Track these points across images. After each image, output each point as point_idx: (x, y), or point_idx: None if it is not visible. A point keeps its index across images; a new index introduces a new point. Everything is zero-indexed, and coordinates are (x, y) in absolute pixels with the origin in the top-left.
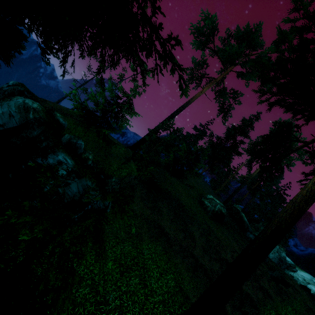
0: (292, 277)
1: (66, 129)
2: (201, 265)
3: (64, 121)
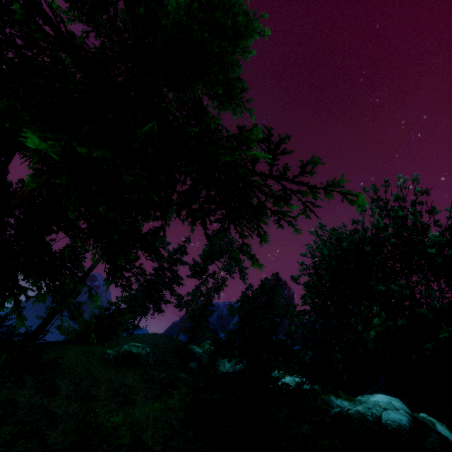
0: None
1: None
2: (52, 413)
3: None
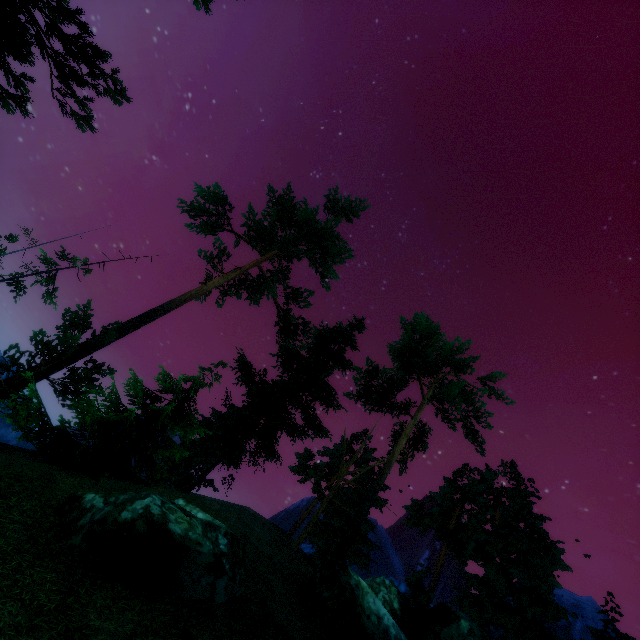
0: None
1: None
2: None
3: None
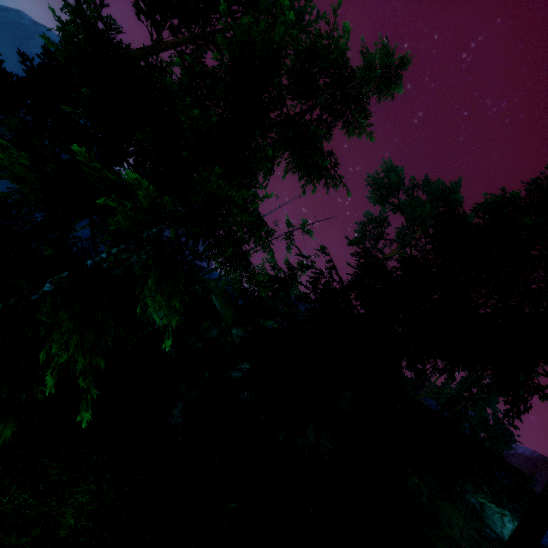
0: None
1: (221, 317)
2: None
3: (219, 306)
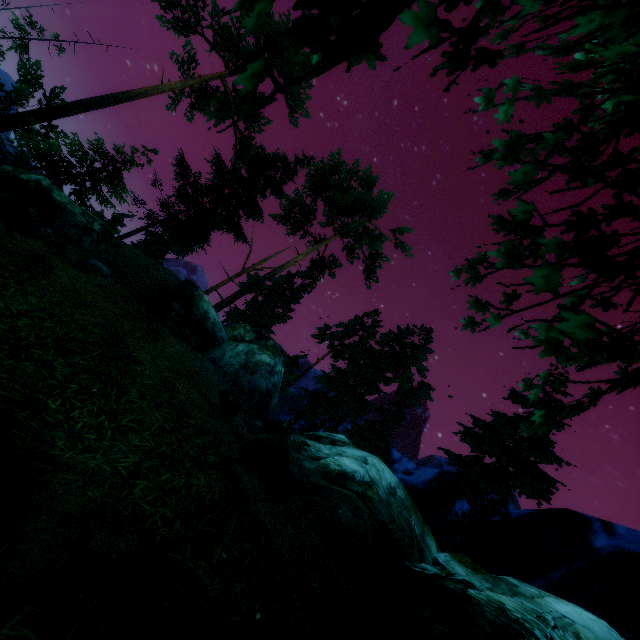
0: (302, 445)
1: None
2: None
3: None
